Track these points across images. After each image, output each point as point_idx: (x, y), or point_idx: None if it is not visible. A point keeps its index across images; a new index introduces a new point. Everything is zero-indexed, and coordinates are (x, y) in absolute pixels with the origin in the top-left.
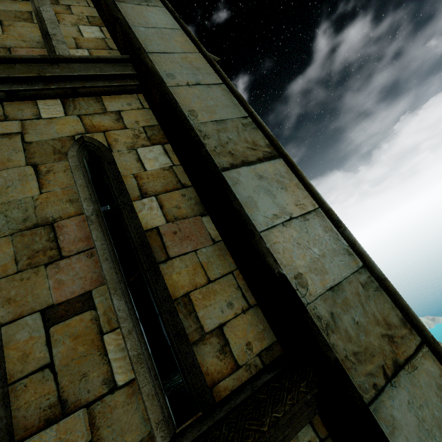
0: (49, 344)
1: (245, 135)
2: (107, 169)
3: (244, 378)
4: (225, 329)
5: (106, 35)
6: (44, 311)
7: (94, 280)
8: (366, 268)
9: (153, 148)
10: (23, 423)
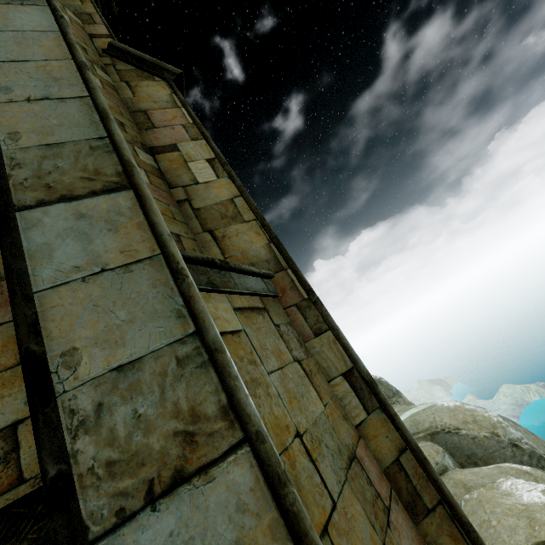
0: None
1: (87, 162)
2: None
3: None
4: (21, 427)
5: None
6: None
7: None
8: (198, 335)
9: None
10: None
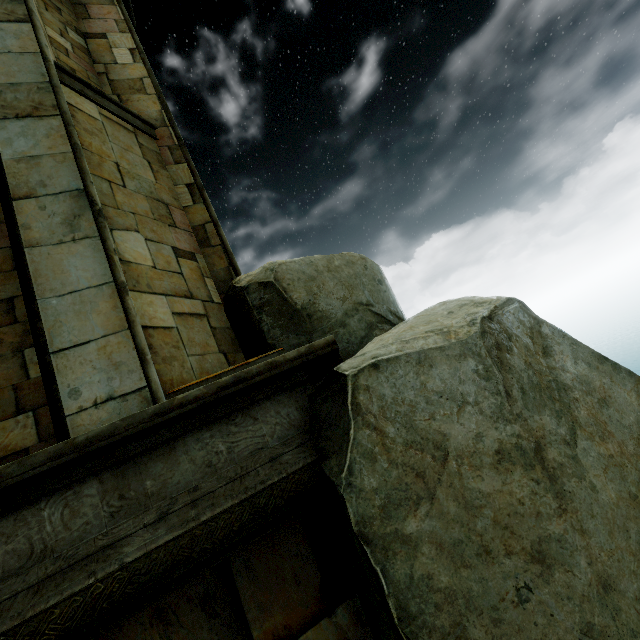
0: None
1: (8, 6)
2: None
3: None
4: None
5: None
6: None
7: None
8: (50, 83)
9: None
10: None
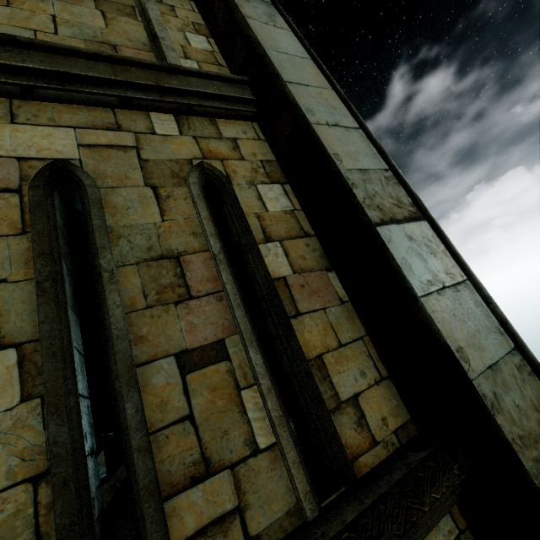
0: (187, 393)
1: (389, 190)
2: (228, 203)
3: (382, 456)
4: (360, 399)
5: (214, 48)
6: (178, 356)
7: (226, 327)
8: (517, 350)
9: (273, 187)
10: (168, 478)
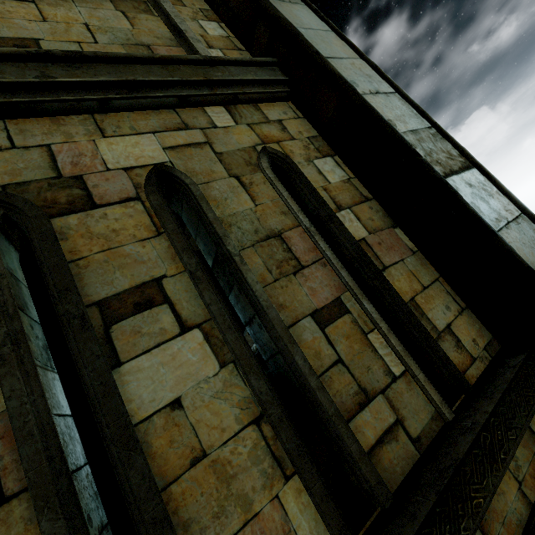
0: (330, 343)
1: (439, 145)
2: (298, 181)
3: (481, 368)
4: (452, 328)
5: (228, 33)
6: (313, 315)
7: (337, 287)
8: None
9: (326, 160)
10: (343, 407)
